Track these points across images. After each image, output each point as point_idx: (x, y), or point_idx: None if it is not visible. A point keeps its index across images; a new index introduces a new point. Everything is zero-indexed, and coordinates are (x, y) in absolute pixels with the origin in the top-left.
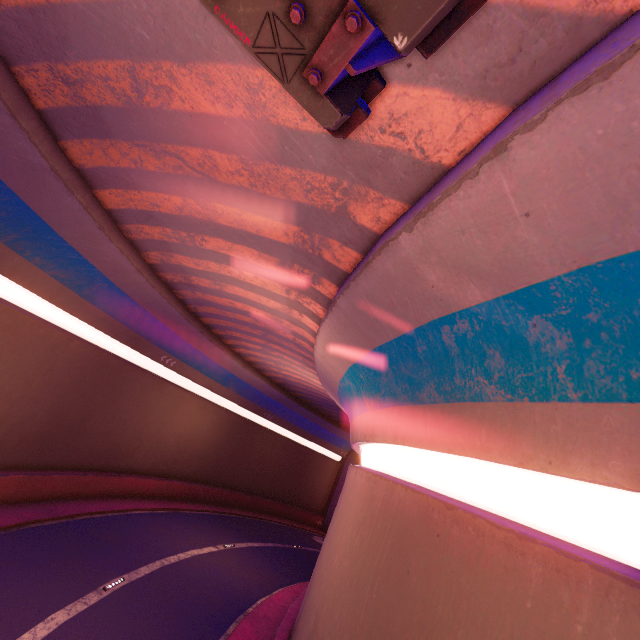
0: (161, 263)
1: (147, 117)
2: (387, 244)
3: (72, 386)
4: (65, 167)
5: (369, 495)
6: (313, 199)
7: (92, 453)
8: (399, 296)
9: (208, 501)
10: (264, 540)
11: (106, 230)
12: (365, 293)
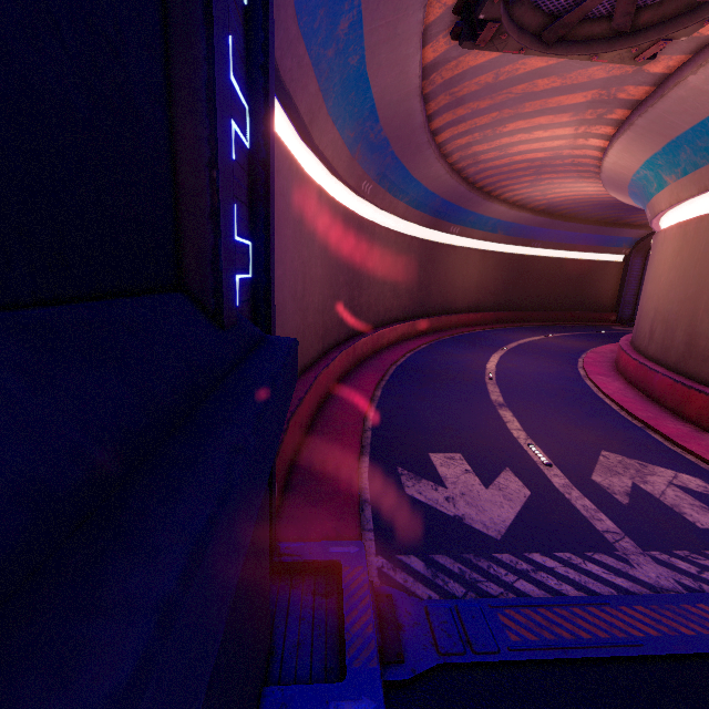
0: (458, 159)
1: (495, 86)
2: (678, 84)
3: (419, 267)
4: (430, 135)
5: (682, 234)
6: (613, 73)
7: (438, 305)
8: (690, 105)
9: (510, 322)
10: (570, 332)
11: (437, 157)
12: (661, 111)
